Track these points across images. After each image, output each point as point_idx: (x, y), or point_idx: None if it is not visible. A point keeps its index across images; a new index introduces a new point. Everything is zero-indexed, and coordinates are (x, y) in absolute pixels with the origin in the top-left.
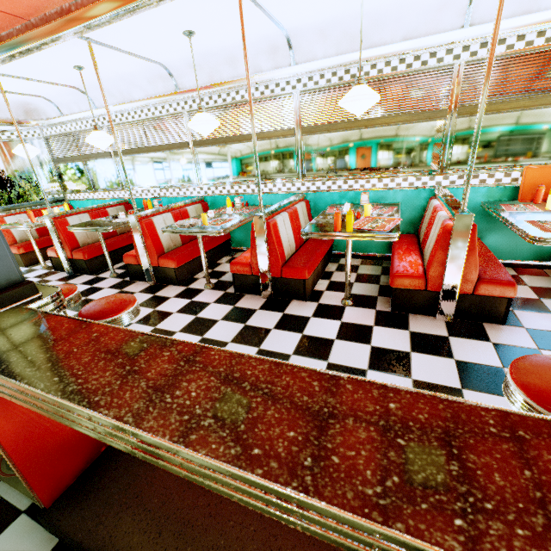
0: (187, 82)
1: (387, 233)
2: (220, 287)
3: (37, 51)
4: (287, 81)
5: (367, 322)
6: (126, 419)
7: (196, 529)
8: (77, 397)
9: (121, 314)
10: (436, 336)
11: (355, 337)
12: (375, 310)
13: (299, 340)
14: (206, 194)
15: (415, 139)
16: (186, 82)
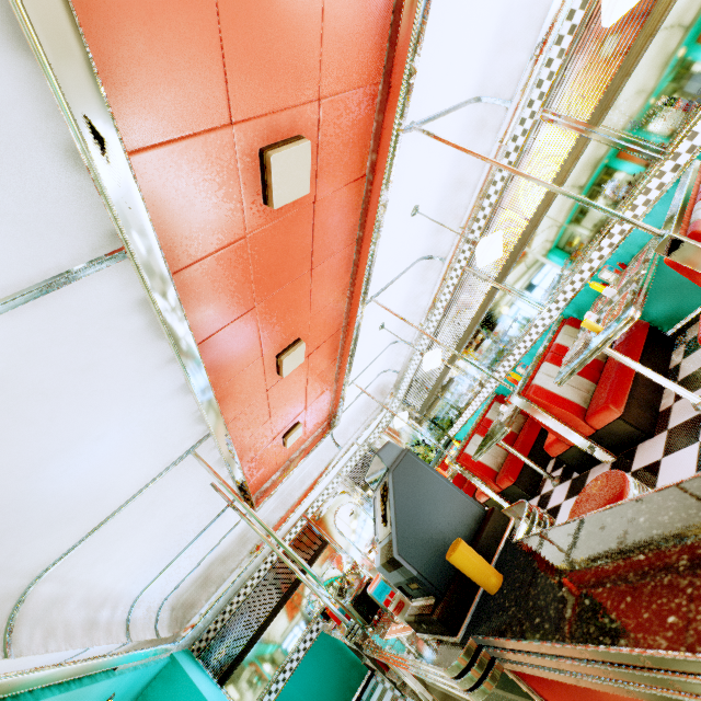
0: (445, 247)
1: None
2: None
3: (357, 340)
4: (519, 123)
5: None
6: None
7: None
8: None
9: None
10: None
11: None
12: None
13: None
14: (559, 310)
15: None
16: (444, 247)
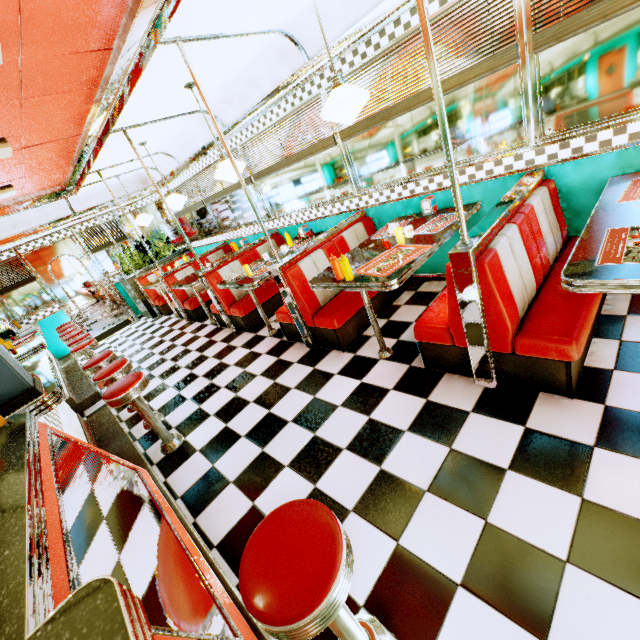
0: (228, 117)
1: (382, 281)
2: (280, 334)
3: (97, 154)
4: (310, 81)
5: (387, 384)
6: None
7: None
8: None
9: (124, 394)
10: (455, 410)
11: (361, 405)
12: (409, 366)
13: (306, 404)
14: (278, 226)
15: (480, 105)
16: (228, 117)
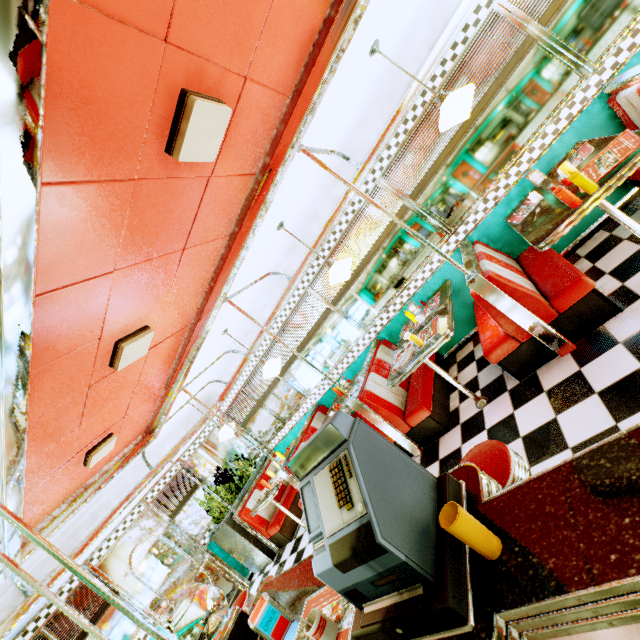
0: (293, 267)
1: None
2: (495, 393)
3: (204, 340)
4: (364, 183)
5: None
6: None
7: None
8: None
9: (513, 465)
10: None
11: None
12: None
13: None
14: (376, 333)
15: (524, 87)
16: (292, 267)
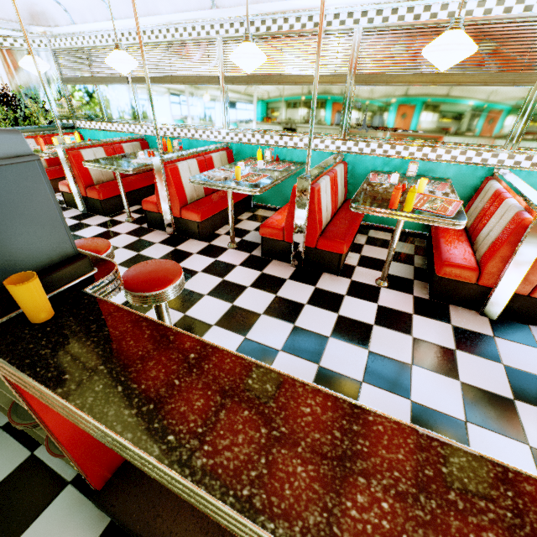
0: None
1: (453, 219)
2: (245, 248)
3: None
4: (349, 12)
5: (405, 309)
6: None
7: None
8: (216, 483)
9: (169, 287)
10: (481, 334)
11: (395, 325)
12: (413, 296)
13: (335, 321)
14: (232, 140)
15: (488, 105)
16: None
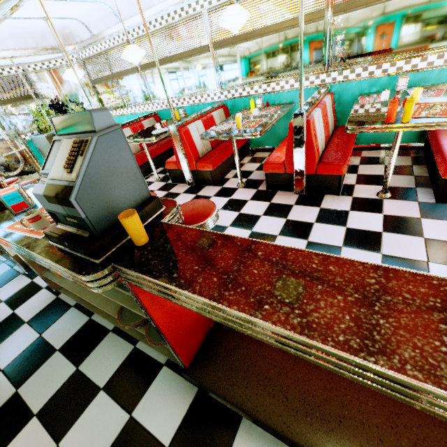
0: None
1: None
2: (252, 186)
3: None
4: None
5: (412, 214)
6: (412, 374)
7: (317, 398)
8: (314, 333)
9: (209, 218)
10: None
11: (404, 230)
12: (417, 202)
13: (344, 233)
14: (226, 98)
15: None
16: None
